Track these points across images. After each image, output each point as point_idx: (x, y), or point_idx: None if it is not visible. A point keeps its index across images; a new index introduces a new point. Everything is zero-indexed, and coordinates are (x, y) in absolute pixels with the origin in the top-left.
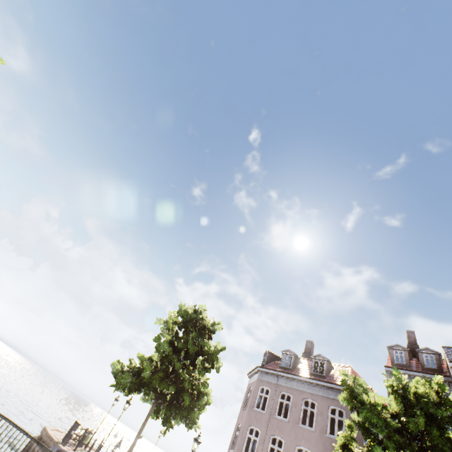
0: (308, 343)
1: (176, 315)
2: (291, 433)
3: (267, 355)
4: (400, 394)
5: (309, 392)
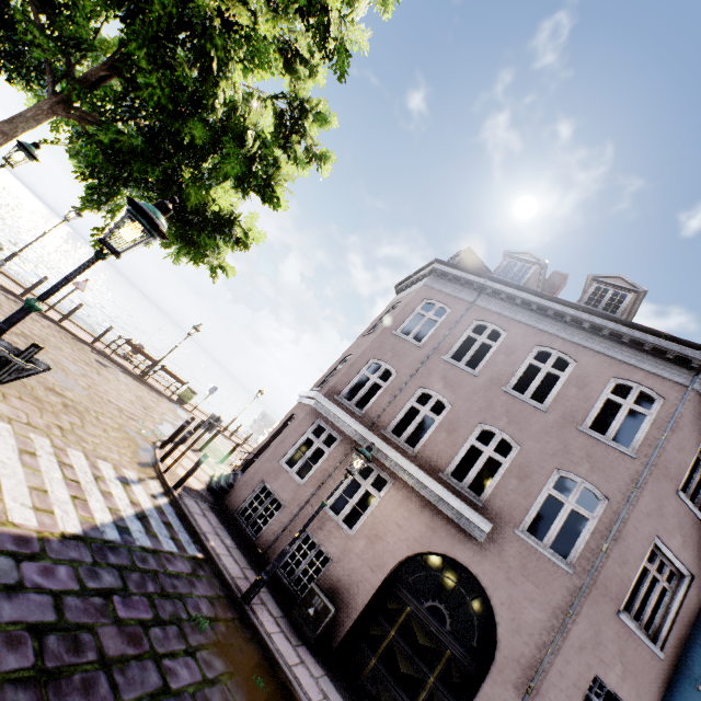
0: (555, 277)
1: None
2: (476, 397)
3: (460, 257)
4: None
5: (562, 337)
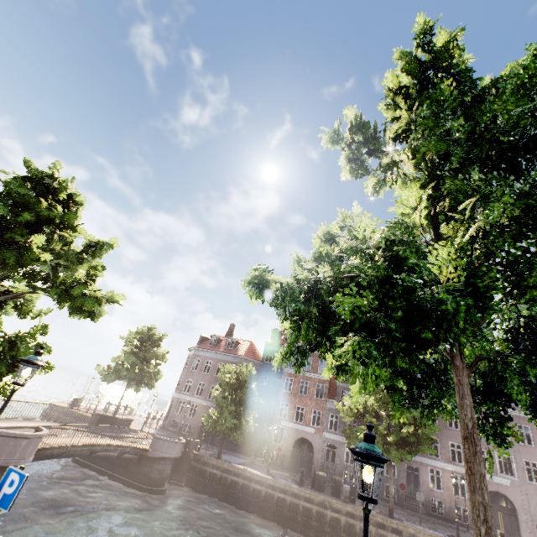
0: (231, 325)
1: (135, 333)
2: (210, 379)
3: (201, 338)
4: (238, 372)
5: (222, 359)
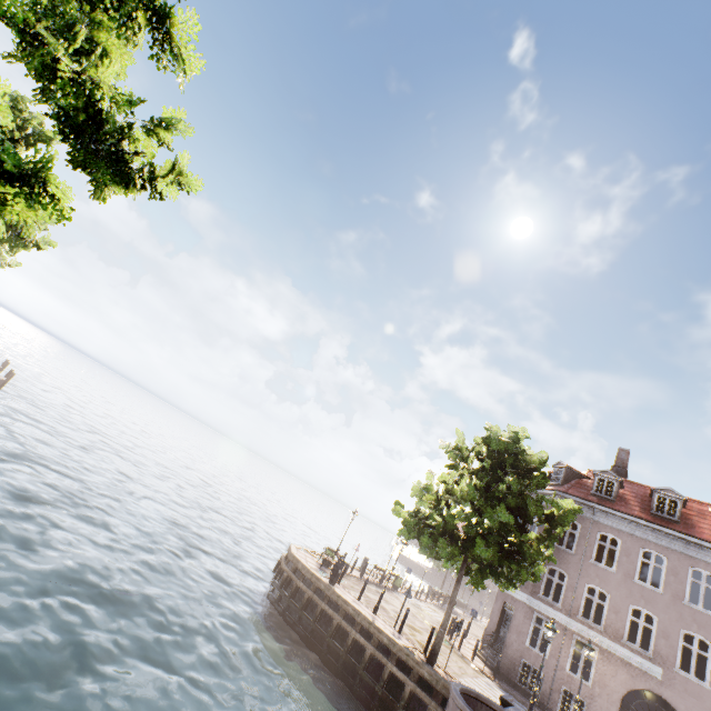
0: (621, 453)
1: (478, 442)
2: (621, 588)
3: (563, 471)
4: None
5: (653, 541)
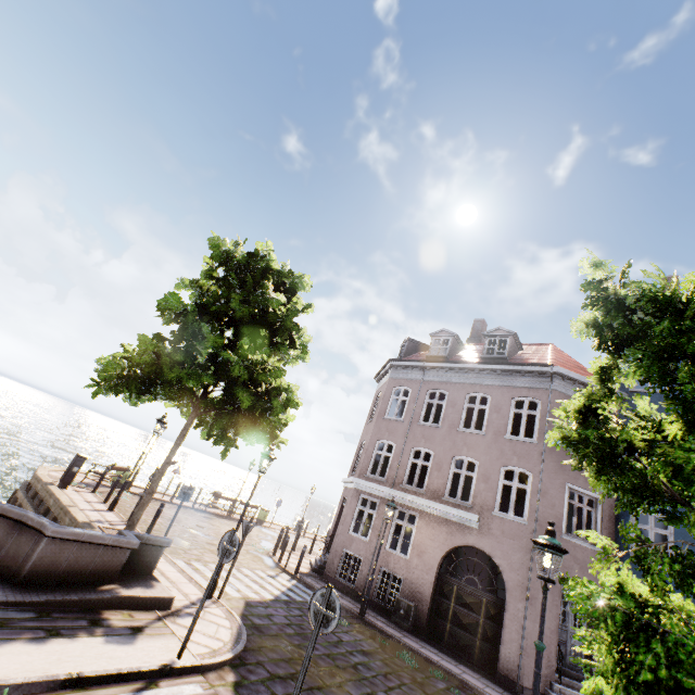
0: (477, 324)
1: (211, 266)
2: (445, 441)
3: (406, 345)
4: None
5: (478, 383)
